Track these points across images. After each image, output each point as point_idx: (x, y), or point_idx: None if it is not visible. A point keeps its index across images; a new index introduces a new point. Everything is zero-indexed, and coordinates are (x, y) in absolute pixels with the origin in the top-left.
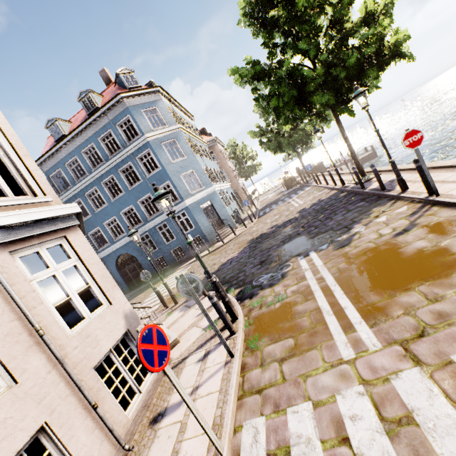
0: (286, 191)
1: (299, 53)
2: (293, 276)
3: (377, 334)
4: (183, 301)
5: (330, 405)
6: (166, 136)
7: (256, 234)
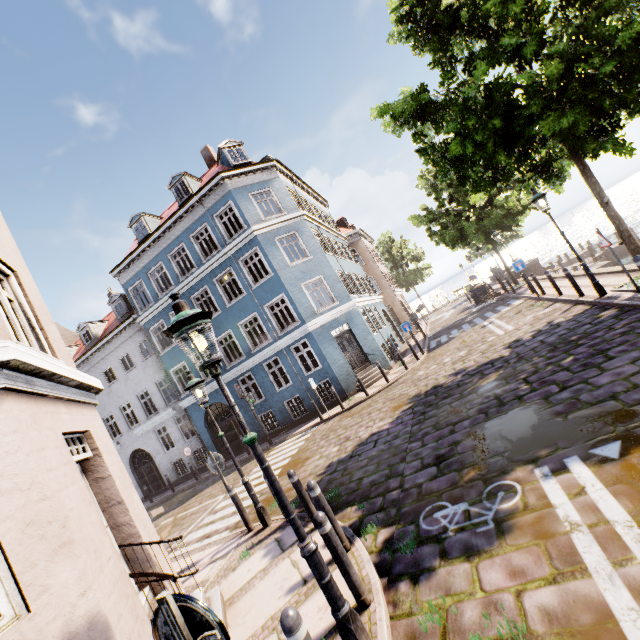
0: (474, 307)
1: (501, 61)
2: (532, 536)
3: None
4: (278, 522)
5: None
6: (282, 228)
7: (424, 385)
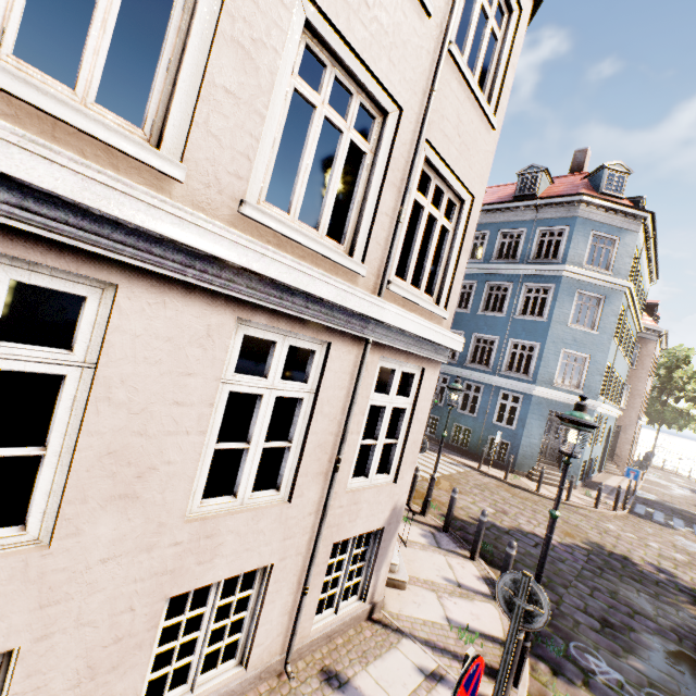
0: None
1: None
2: None
3: None
4: (433, 521)
5: None
6: (594, 285)
7: (611, 543)
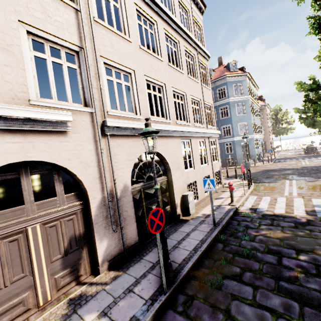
0: (303, 154)
1: None
2: (280, 183)
3: (298, 194)
4: (224, 177)
5: (275, 198)
6: (239, 101)
7: (268, 168)
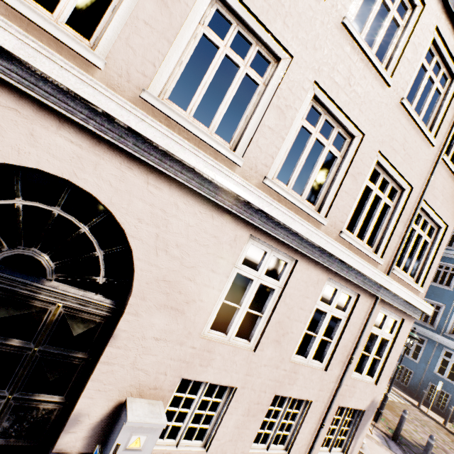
0: None
1: None
2: None
3: None
4: (383, 429)
5: None
6: None
7: None
